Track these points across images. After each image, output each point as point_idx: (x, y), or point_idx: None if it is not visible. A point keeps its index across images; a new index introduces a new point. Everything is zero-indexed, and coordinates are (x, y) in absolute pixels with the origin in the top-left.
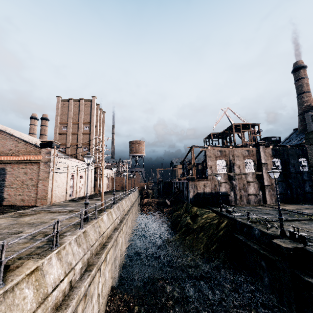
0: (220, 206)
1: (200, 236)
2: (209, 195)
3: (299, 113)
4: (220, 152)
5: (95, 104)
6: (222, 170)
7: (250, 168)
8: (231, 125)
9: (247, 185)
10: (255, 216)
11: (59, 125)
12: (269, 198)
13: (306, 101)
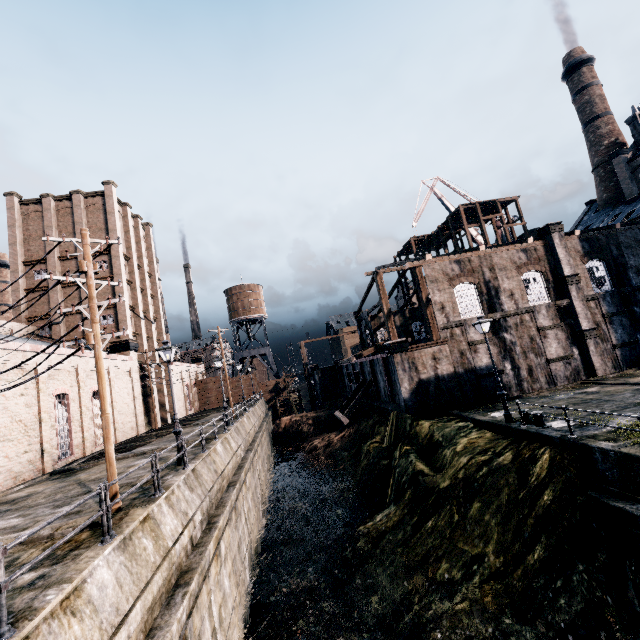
0: (505, 408)
1: (472, 515)
2: (451, 381)
3: (594, 165)
4: (458, 266)
5: (115, 201)
6: (471, 311)
7: (539, 294)
8: (456, 209)
9: (541, 338)
10: (625, 420)
11: (25, 270)
12: (599, 362)
13: (606, 134)
